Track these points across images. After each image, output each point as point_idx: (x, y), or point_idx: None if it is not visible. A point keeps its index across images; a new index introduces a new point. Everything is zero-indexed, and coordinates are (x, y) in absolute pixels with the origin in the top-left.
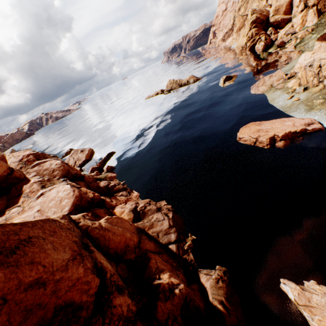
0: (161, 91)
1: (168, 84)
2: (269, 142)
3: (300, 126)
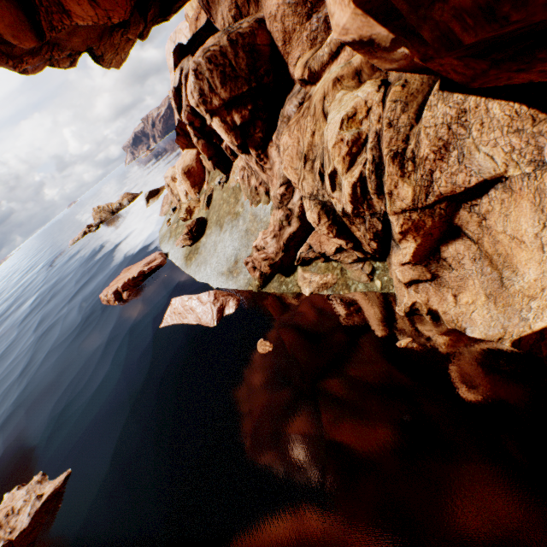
0: (88, 228)
1: (94, 215)
2: (115, 298)
3: (140, 268)
